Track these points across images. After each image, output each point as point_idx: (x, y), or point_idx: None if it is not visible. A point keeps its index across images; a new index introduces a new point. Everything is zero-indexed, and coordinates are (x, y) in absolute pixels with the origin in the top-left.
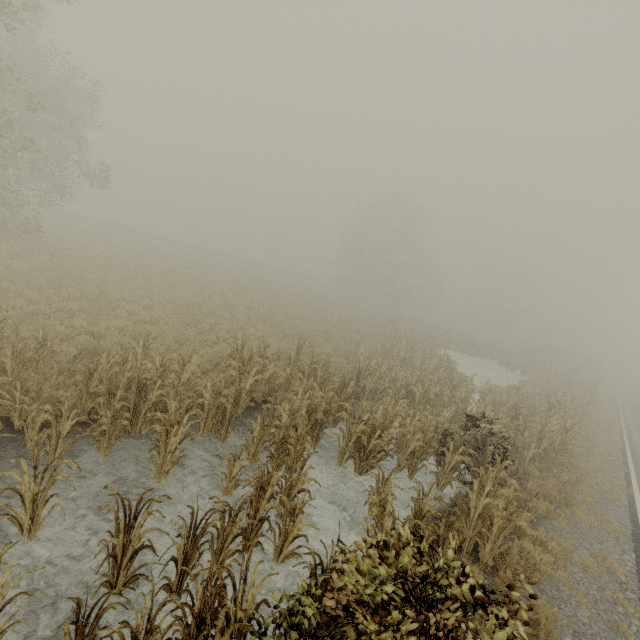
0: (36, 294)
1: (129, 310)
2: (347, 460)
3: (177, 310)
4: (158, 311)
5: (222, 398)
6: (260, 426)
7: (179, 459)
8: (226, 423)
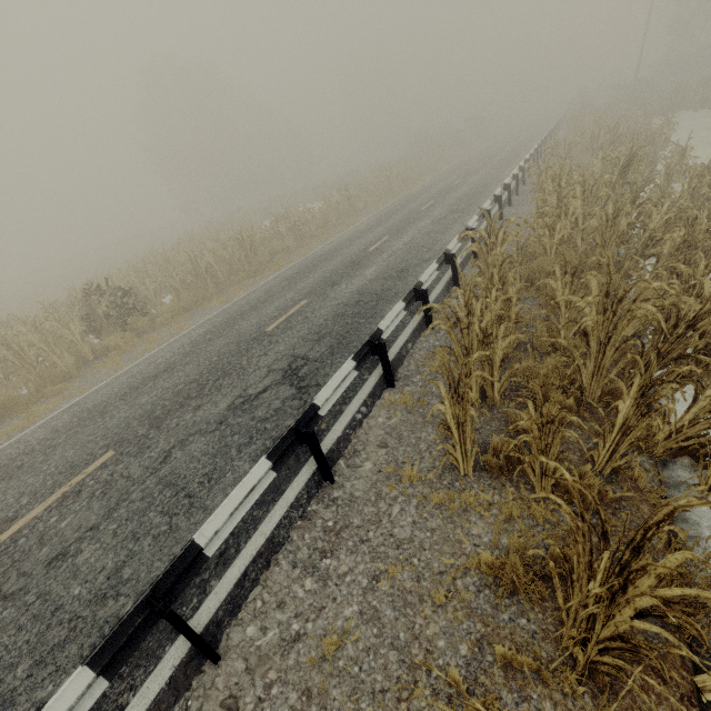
0: None
1: None
2: None
3: None
4: None
5: None
6: None
7: None
8: None
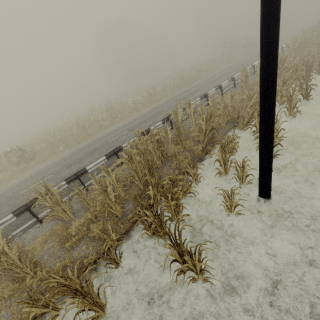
0: None
1: None
2: None
3: None
4: None
5: None
6: None
7: None
8: None
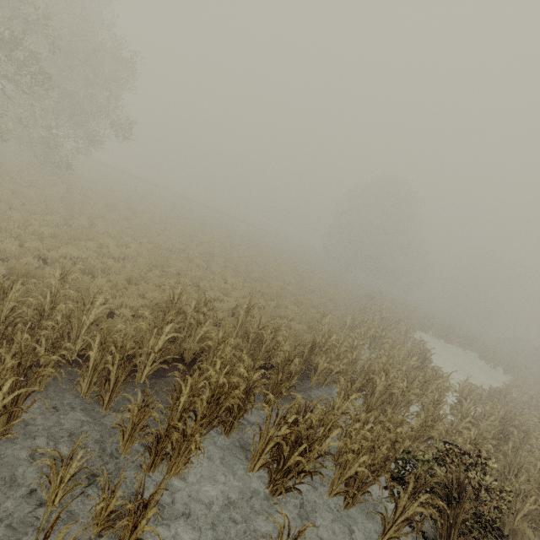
0: (17, 215)
1: (103, 243)
2: (261, 468)
3: (154, 251)
4: (134, 249)
5: (108, 356)
6: (141, 405)
7: (2, 436)
8: (112, 388)
